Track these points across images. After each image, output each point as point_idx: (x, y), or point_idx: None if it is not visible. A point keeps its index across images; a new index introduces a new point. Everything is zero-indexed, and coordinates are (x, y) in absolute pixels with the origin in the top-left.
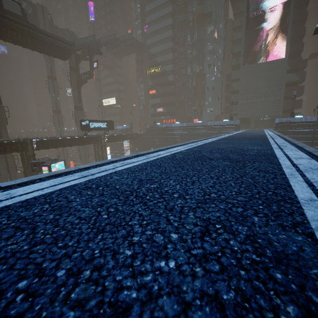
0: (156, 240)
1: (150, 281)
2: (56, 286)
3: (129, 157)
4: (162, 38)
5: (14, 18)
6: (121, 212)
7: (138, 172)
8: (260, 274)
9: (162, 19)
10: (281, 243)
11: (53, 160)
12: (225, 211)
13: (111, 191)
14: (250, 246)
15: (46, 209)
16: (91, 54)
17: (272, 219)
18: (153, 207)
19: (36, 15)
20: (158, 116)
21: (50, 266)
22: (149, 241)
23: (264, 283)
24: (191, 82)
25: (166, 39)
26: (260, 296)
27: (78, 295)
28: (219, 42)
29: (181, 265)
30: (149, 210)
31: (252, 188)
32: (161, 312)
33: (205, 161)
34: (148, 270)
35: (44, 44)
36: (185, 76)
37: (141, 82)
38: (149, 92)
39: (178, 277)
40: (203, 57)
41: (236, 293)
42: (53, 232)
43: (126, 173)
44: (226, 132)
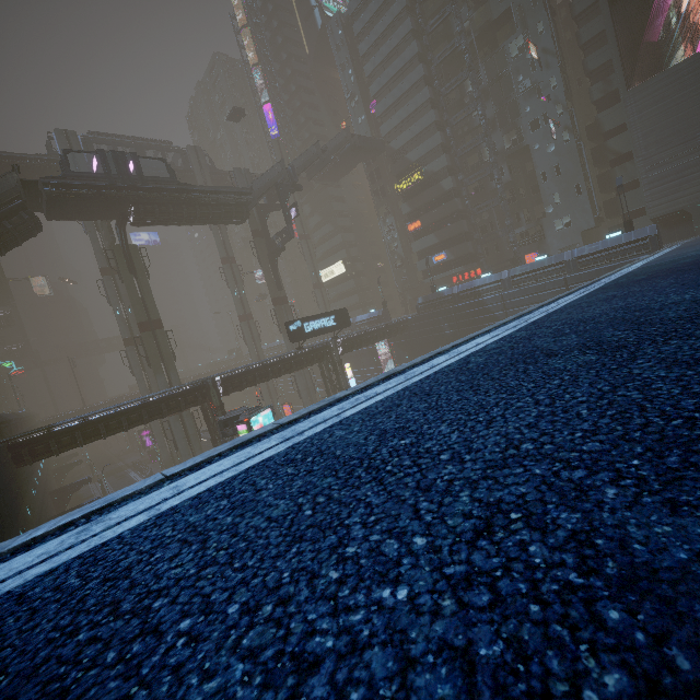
0: (385, 551)
1: (359, 623)
2: (225, 627)
3: (372, 383)
4: (410, 111)
5: (160, 185)
6: (336, 502)
7: (382, 416)
8: (573, 610)
9: (401, 74)
10: (651, 545)
11: (252, 410)
12: (541, 481)
13: (325, 462)
14: (571, 555)
15: (223, 508)
16: (282, 197)
17: (651, 490)
18: (394, 487)
19: (188, 165)
20: (437, 272)
21: (220, 598)
22: (373, 553)
23: (572, 630)
24: (498, 176)
25: (419, 110)
26: (555, 653)
27: (251, 642)
28: (547, 63)
29: (417, 594)
30: (385, 495)
31: (632, 416)
32: (365, 672)
33: (534, 362)
34: (359, 604)
35: (208, 208)
36: (479, 169)
37: (387, 214)
38: (407, 228)
39: (407, 616)
40: (515, 112)
41: (507, 647)
42: (230, 546)
43: (359, 421)
44: (622, 265)
